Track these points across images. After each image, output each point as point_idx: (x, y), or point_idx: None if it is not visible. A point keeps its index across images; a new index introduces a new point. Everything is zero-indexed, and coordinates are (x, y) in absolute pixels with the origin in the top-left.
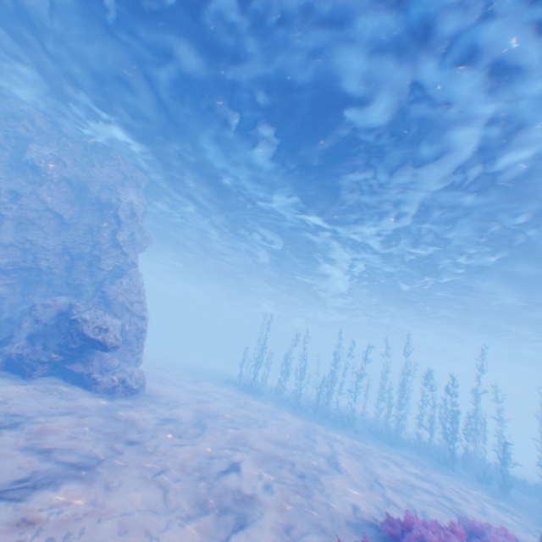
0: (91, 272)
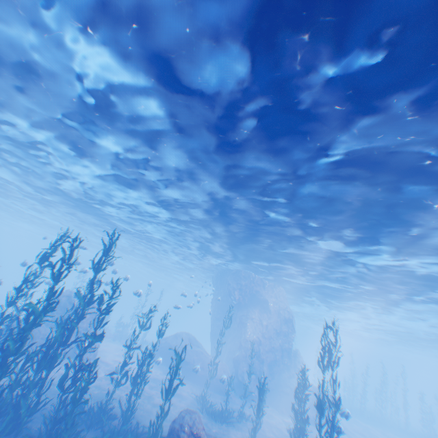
0: (288, 356)
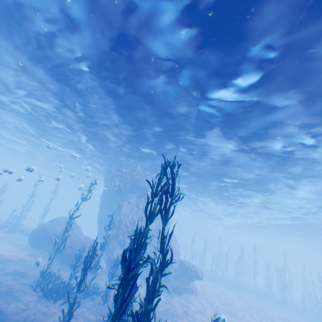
0: None
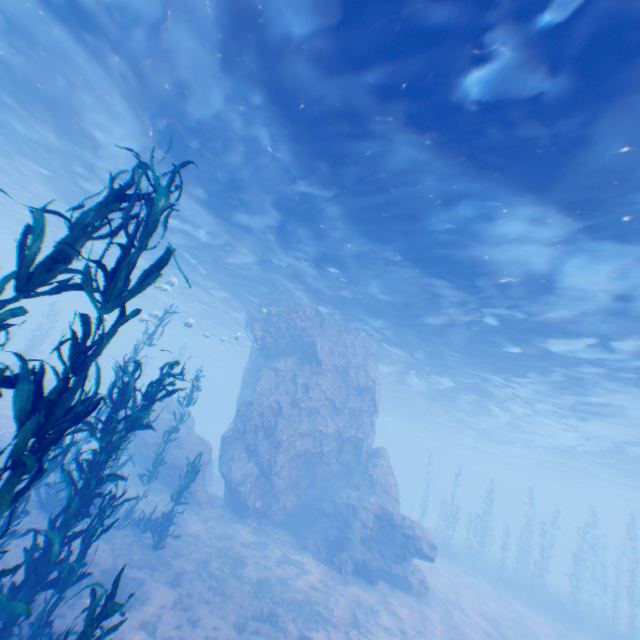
0: (356, 453)
